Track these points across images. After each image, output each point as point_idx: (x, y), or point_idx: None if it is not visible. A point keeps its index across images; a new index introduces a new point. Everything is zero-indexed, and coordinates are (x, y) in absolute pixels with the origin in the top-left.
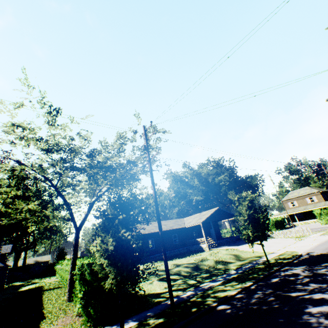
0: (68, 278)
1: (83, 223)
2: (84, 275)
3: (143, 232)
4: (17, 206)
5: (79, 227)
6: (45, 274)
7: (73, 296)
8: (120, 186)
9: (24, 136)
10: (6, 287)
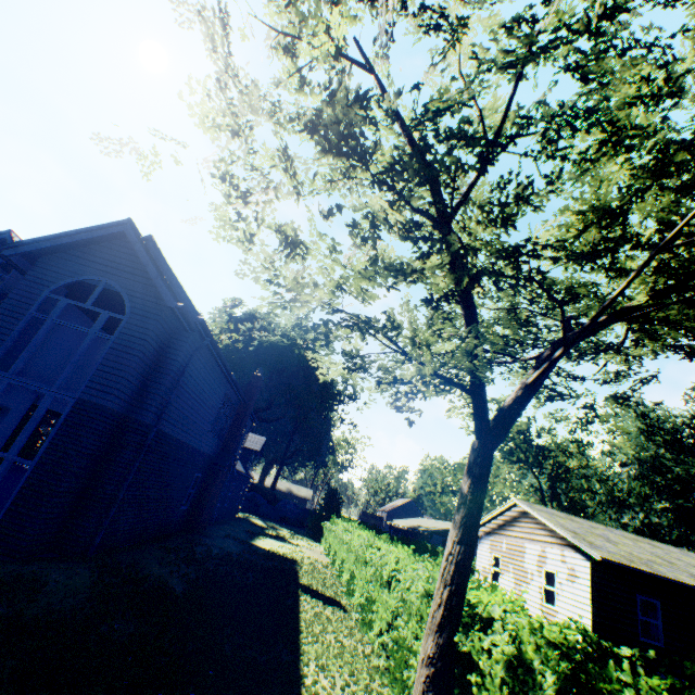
0: (425, 648)
1: (510, 416)
2: None
3: (625, 560)
4: (287, 375)
5: (492, 427)
6: (300, 526)
7: None
8: None
9: None
10: (238, 517)
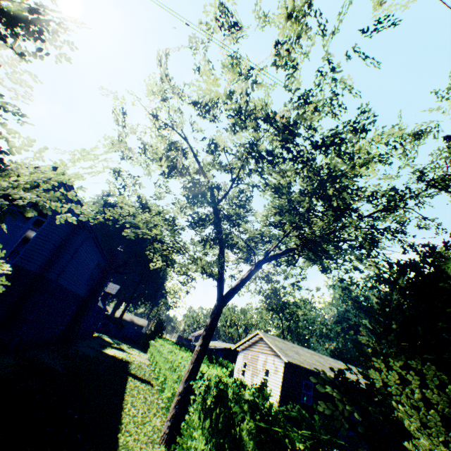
0: (179, 389)
1: (233, 292)
2: (233, 429)
3: (299, 362)
4: (140, 245)
5: (224, 296)
6: (135, 343)
7: (174, 437)
8: (319, 252)
9: (203, 103)
10: (94, 336)
